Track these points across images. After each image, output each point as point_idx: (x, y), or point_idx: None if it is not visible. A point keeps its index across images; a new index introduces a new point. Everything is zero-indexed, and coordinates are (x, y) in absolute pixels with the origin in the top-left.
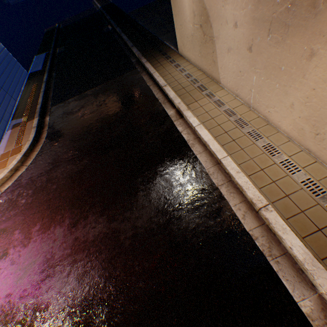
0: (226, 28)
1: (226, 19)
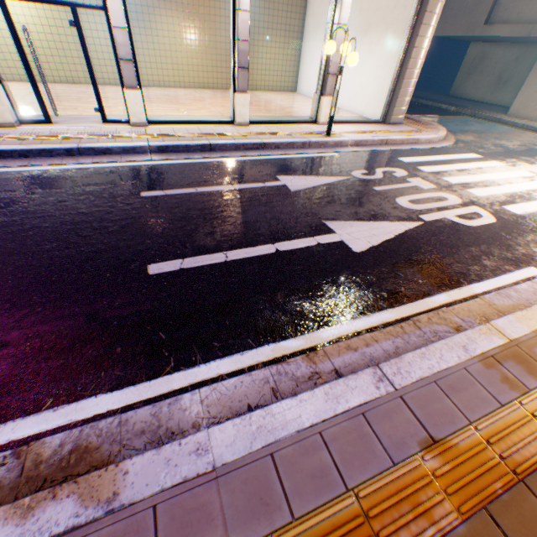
0: None
1: None
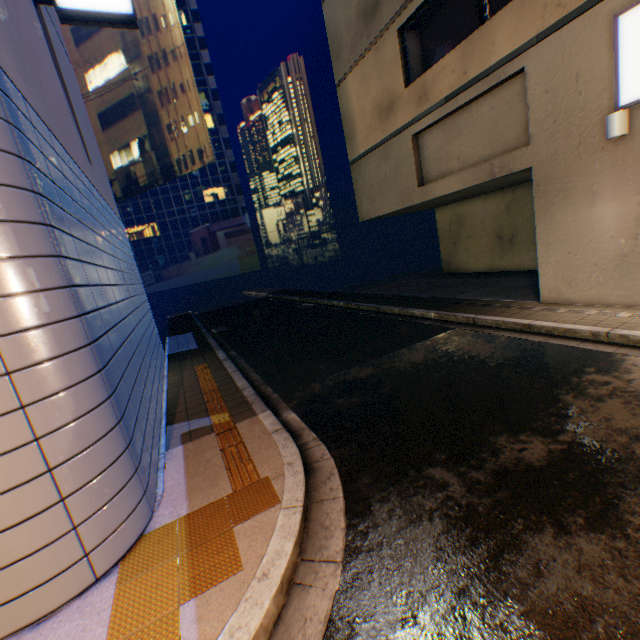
0: None
1: None
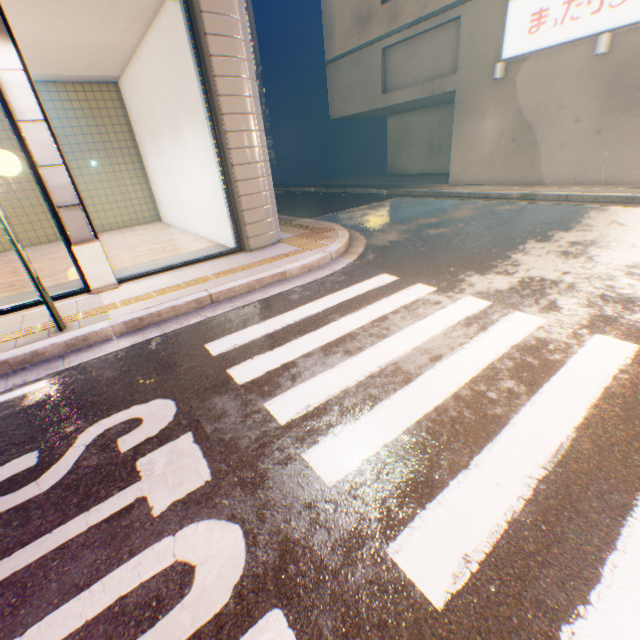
0: (560, 128)
1: (561, 121)
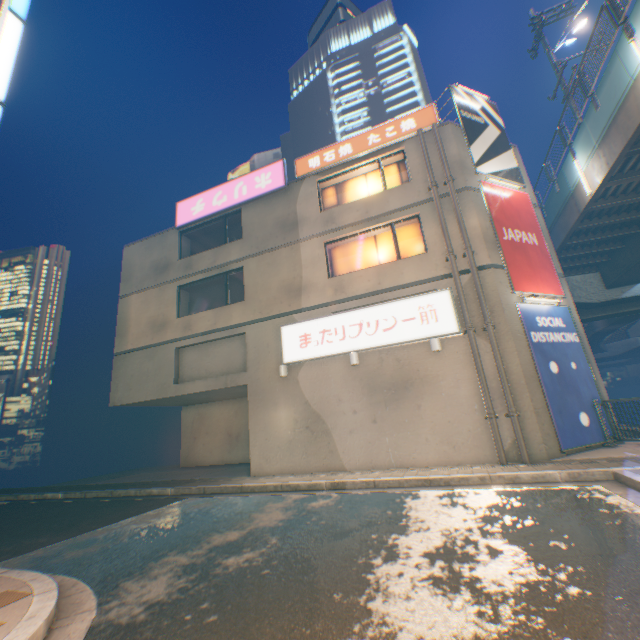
0: (345, 416)
1: (343, 410)
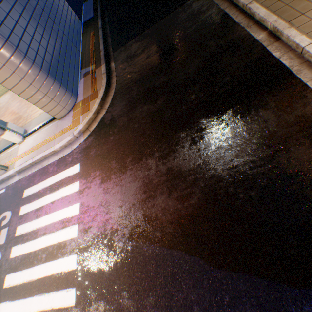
0: None
1: None
